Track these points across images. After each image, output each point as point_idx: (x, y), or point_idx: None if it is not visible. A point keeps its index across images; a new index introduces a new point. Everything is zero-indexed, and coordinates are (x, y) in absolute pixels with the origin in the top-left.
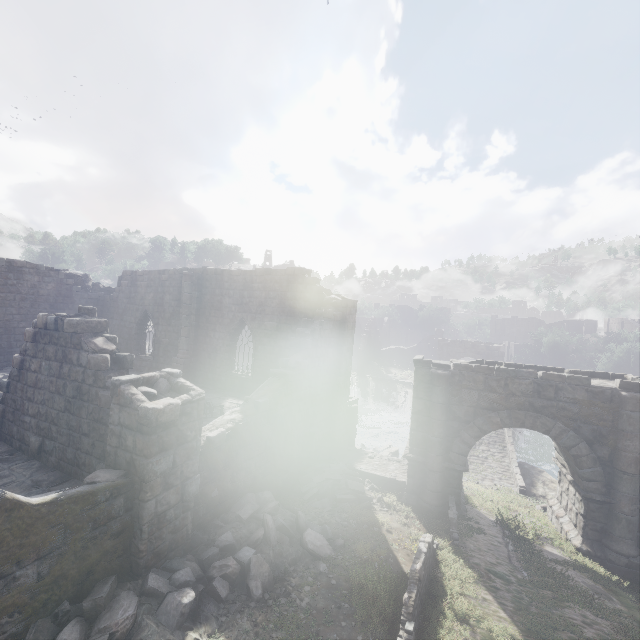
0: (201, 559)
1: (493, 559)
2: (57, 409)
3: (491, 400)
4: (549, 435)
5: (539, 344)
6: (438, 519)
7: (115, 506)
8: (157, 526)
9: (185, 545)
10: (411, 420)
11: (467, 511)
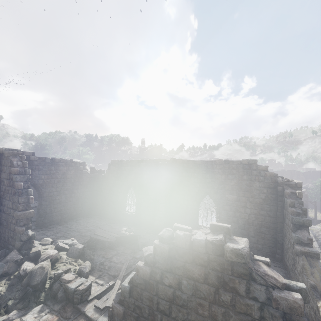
0: None
1: None
2: None
3: None
4: None
5: (319, 188)
6: None
7: None
8: None
9: None
10: None
11: None
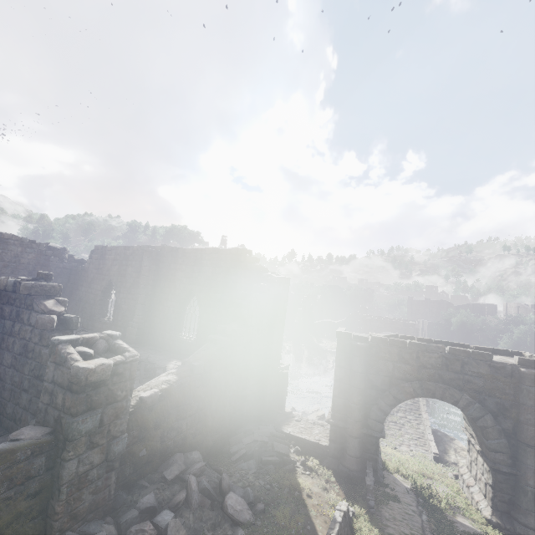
0: (119, 522)
1: (407, 529)
2: (4, 365)
3: (404, 371)
4: (457, 406)
5: (448, 323)
6: (356, 484)
7: (35, 465)
8: (77, 486)
9: (106, 506)
10: (333, 387)
11: (384, 477)
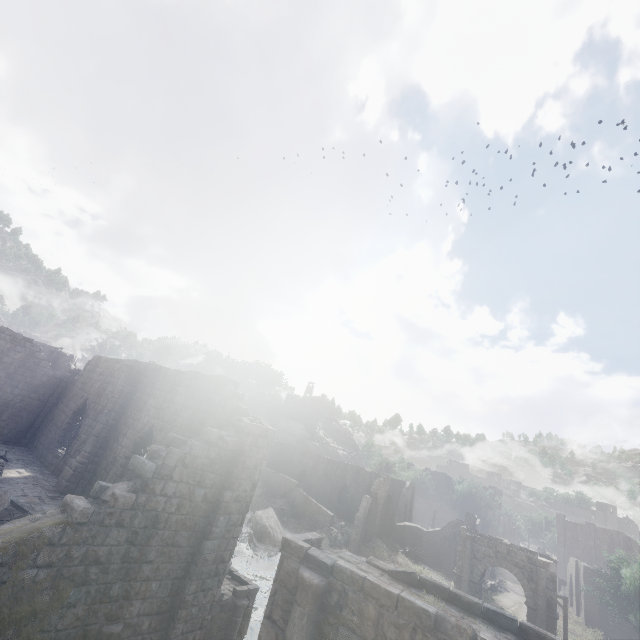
0: None
1: None
2: None
3: None
4: None
5: (618, 575)
6: None
7: None
8: None
9: None
10: None
11: None
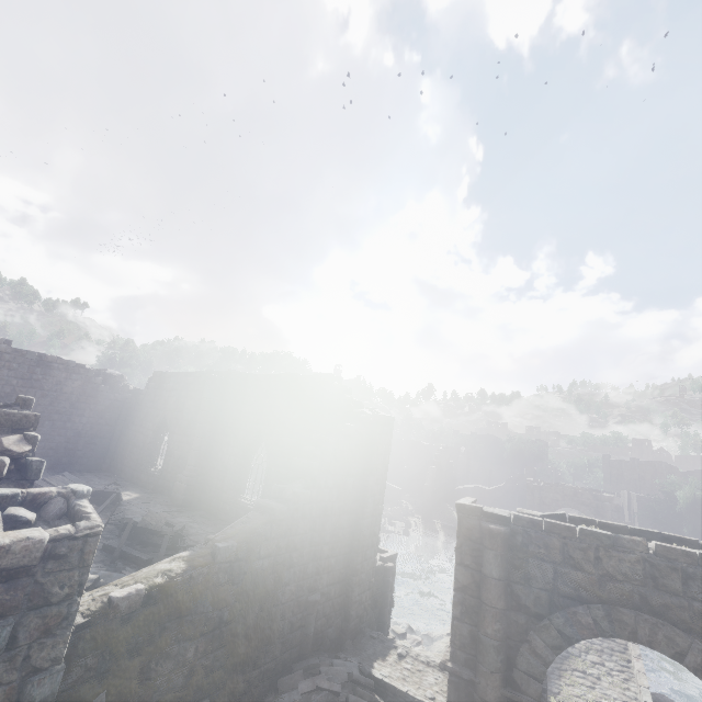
0: None
1: None
2: None
3: (575, 582)
4: (684, 663)
5: (671, 498)
6: None
7: None
8: None
9: None
10: (453, 601)
11: None
